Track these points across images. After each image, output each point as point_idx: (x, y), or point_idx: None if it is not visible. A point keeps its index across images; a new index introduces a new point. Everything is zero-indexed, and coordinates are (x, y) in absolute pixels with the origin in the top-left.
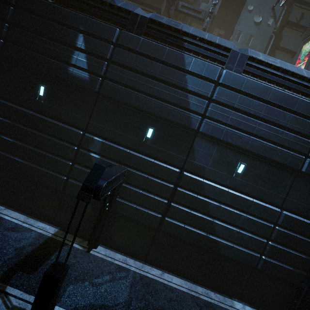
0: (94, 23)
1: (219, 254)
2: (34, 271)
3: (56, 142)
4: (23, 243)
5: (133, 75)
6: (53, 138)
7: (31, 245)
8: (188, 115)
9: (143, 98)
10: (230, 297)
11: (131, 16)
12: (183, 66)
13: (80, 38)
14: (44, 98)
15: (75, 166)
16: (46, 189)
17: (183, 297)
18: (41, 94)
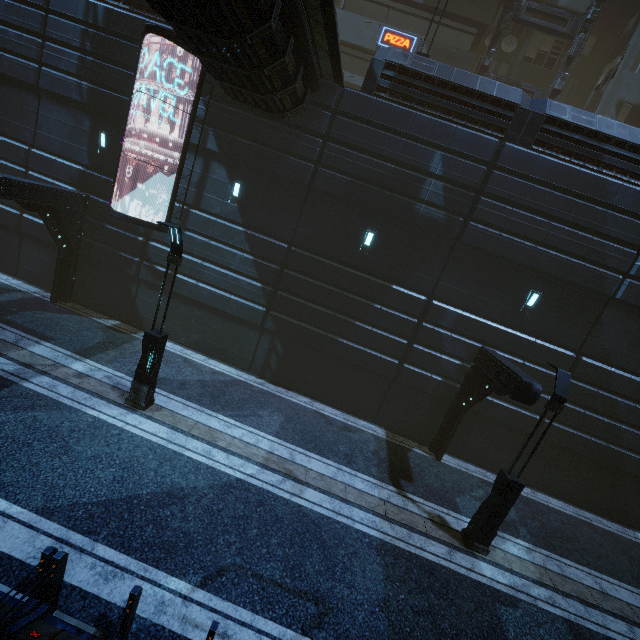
0: (460, 133)
1: (621, 471)
2: (411, 479)
3: (390, 313)
4: (372, 447)
5: (517, 214)
6: (384, 308)
7: (381, 450)
8: (601, 274)
9: (529, 249)
10: (630, 528)
11: (517, 113)
12: (603, 197)
13: (436, 158)
14: (370, 249)
15: (415, 347)
16: (367, 377)
17: (574, 521)
18: (367, 244)
